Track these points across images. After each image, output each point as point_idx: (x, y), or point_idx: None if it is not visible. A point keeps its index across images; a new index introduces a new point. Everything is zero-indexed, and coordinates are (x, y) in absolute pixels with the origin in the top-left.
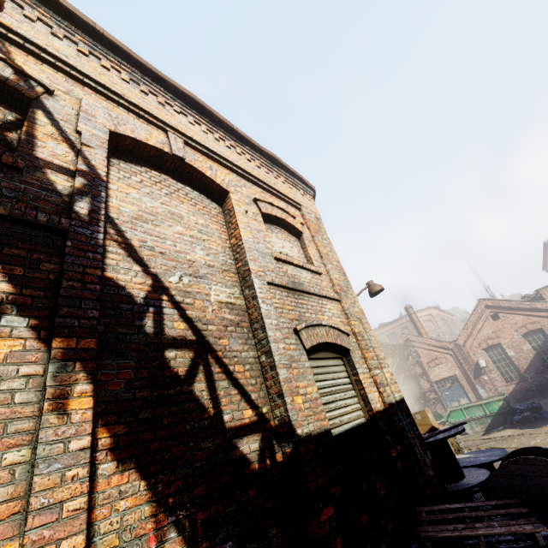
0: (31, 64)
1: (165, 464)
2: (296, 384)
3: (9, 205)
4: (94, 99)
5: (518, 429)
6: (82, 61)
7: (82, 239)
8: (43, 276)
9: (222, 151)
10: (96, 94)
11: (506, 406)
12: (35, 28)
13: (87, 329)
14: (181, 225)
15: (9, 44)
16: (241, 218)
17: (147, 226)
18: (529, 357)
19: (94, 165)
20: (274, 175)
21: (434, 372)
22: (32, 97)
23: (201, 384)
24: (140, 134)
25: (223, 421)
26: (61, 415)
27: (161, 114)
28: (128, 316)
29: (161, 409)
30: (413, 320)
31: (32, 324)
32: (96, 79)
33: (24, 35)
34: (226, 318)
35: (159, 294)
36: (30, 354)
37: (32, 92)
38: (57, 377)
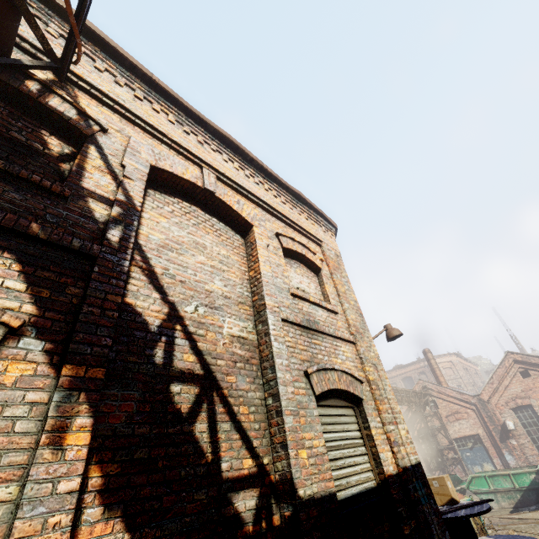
0: (93, 106)
1: (153, 515)
2: (302, 434)
3: (50, 230)
4: (142, 137)
5: None
6: (137, 104)
7: (109, 265)
8: (66, 300)
9: (250, 187)
10: (144, 133)
11: None
12: (102, 77)
13: (98, 357)
14: (203, 255)
15: (78, 90)
16: (261, 252)
17: (172, 254)
18: None
19: (132, 196)
20: (298, 211)
21: (454, 428)
22: (89, 134)
23: (203, 424)
24: (178, 168)
25: (221, 470)
26: (56, 450)
27: (199, 151)
28: (140, 344)
29: (158, 450)
30: (431, 366)
31: (48, 348)
32: (146, 120)
33: (91, 83)
34: (236, 353)
35: (174, 323)
36: (39, 380)
37: (89, 130)
38: (60, 407)
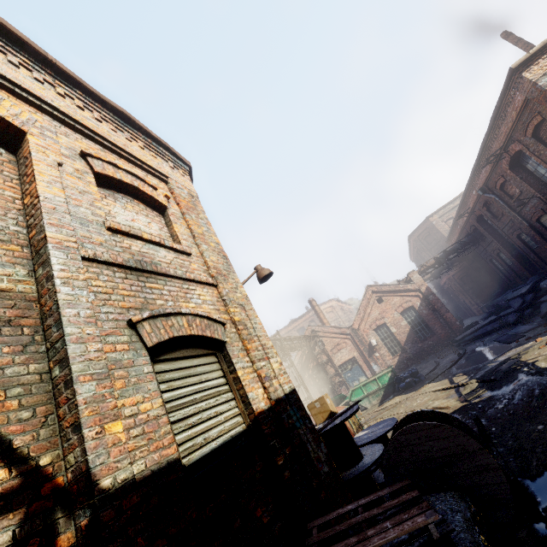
0: None
1: None
2: (116, 402)
3: None
4: None
5: (404, 394)
6: None
7: None
8: None
9: (19, 79)
10: None
11: (394, 376)
12: None
13: None
14: None
15: None
16: (43, 169)
17: None
18: (406, 331)
19: None
20: (126, 135)
21: (337, 358)
22: None
23: None
24: None
25: None
26: None
27: None
28: None
29: None
30: (316, 312)
31: None
32: None
33: None
34: None
35: None
36: None
37: None
38: None
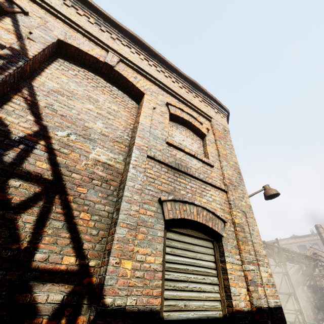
0: (24, 2)
1: None
2: (134, 247)
3: None
4: (60, 25)
5: None
6: (62, 7)
7: None
8: None
9: (150, 71)
10: (64, 24)
11: None
12: None
13: None
14: (93, 105)
15: None
16: (145, 110)
17: (61, 98)
18: None
19: (27, 49)
20: (193, 94)
21: None
22: (9, 11)
23: (31, 216)
24: (84, 47)
25: (32, 259)
26: None
27: (108, 41)
28: None
29: None
30: (322, 238)
31: None
32: (66, 15)
33: None
34: (96, 173)
35: (39, 138)
36: None
37: (10, 9)
38: None
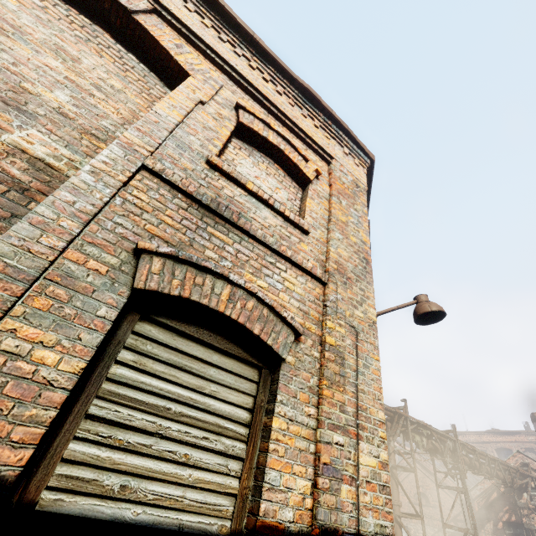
0: None
1: None
2: None
3: None
4: None
5: None
6: None
7: None
8: None
9: (216, 46)
10: None
11: None
12: None
13: None
14: (63, 63)
15: None
16: (178, 97)
17: None
18: None
19: None
20: (303, 112)
21: None
22: None
23: None
24: None
25: None
26: None
27: None
28: None
29: None
30: None
31: None
32: None
33: None
34: (5, 169)
35: None
36: None
37: None
38: None
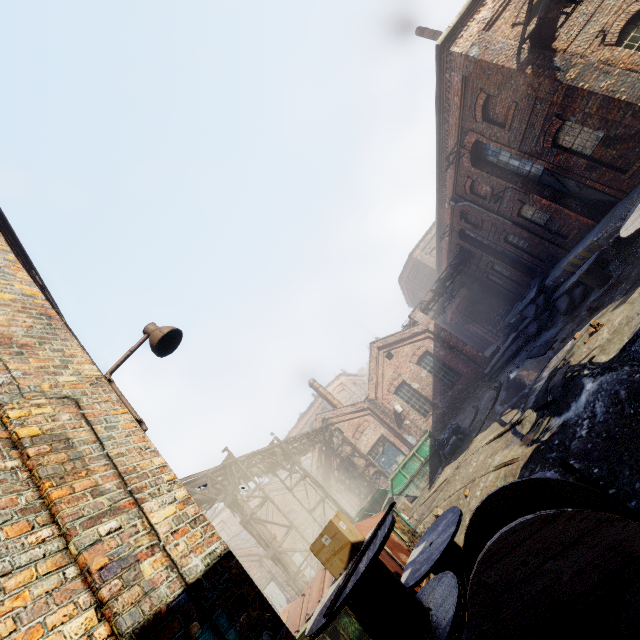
0: None
1: None
2: None
3: None
4: None
5: (453, 461)
6: None
7: None
8: None
9: None
10: None
11: (434, 442)
12: None
13: None
14: None
15: None
16: None
17: None
18: (430, 382)
19: None
20: None
21: (363, 443)
22: None
23: None
24: None
25: None
26: None
27: None
28: None
29: None
30: (322, 395)
31: None
32: None
33: None
34: None
35: None
36: None
37: None
38: None
